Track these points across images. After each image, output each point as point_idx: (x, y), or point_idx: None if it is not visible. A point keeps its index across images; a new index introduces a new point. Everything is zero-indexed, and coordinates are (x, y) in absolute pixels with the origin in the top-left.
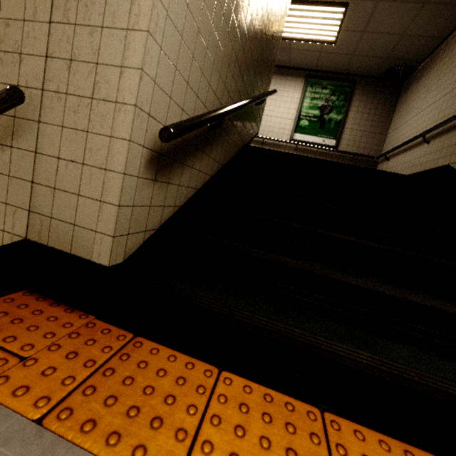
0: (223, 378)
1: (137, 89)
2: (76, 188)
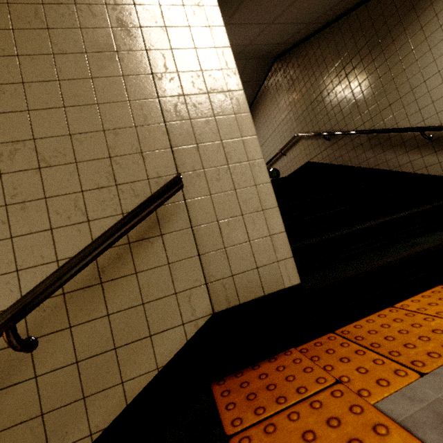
0: (401, 307)
1: (259, 148)
2: (245, 237)
